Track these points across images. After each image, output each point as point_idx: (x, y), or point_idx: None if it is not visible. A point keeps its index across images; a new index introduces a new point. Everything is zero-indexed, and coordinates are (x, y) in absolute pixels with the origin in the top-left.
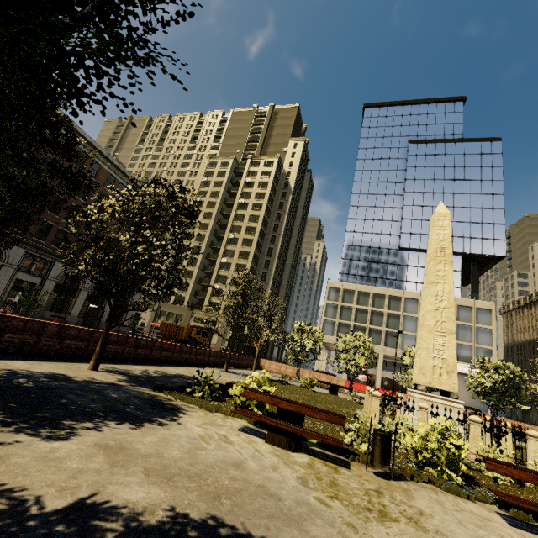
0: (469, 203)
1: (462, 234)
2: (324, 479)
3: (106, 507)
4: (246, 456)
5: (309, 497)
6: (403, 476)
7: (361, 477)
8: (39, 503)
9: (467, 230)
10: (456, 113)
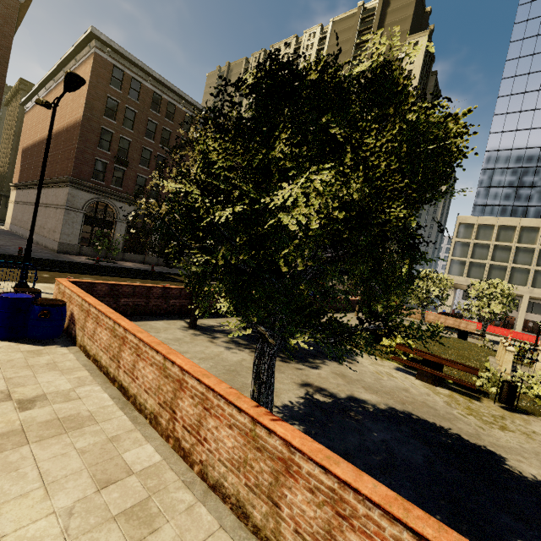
0: None
1: None
2: (462, 405)
3: (360, 400)
4: (408, 386)
5: (453, 411)
6: (525, 412)
7: (489, 408)
8: (337, 395)
9: None
10: None
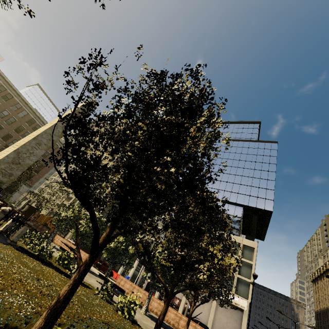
0: (252, 175)
1: (245, 193)
2: None
3: None
4: None
5: None
6: None
7: None
8: None
9: (248, 191)
10: (254, 128)
